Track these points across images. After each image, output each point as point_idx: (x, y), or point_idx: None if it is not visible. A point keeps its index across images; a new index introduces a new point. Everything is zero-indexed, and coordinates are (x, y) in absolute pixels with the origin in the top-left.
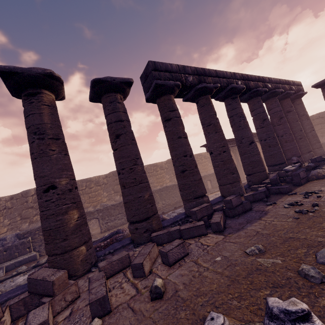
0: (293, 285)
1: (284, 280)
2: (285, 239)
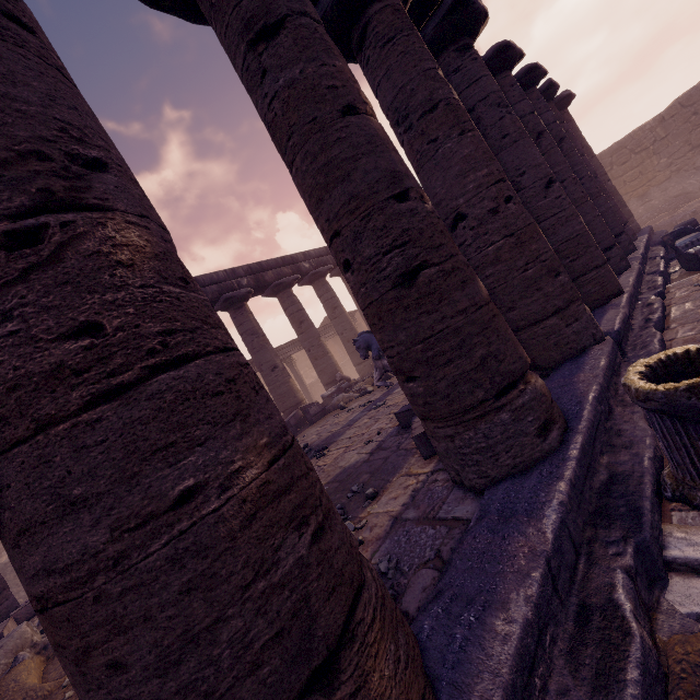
0: None
1: None
2: None
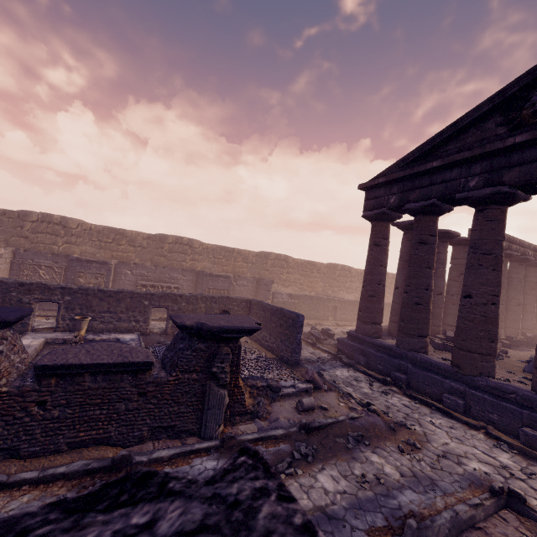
0: None
1: None
2: None
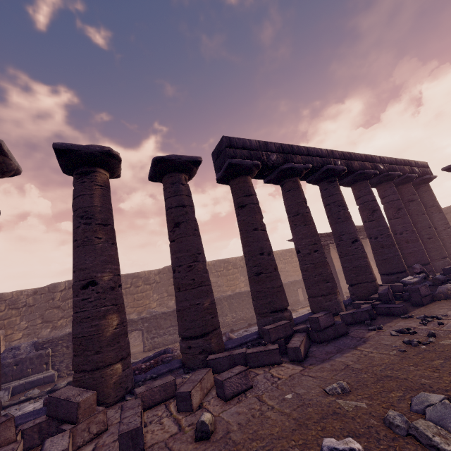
0: (372, 435)
1: (363, 428)
2: (379, 378)
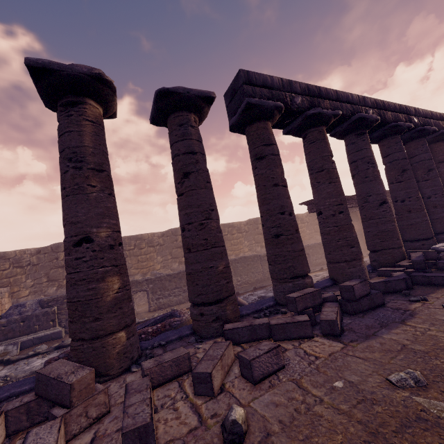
0: None
1: None
2: None
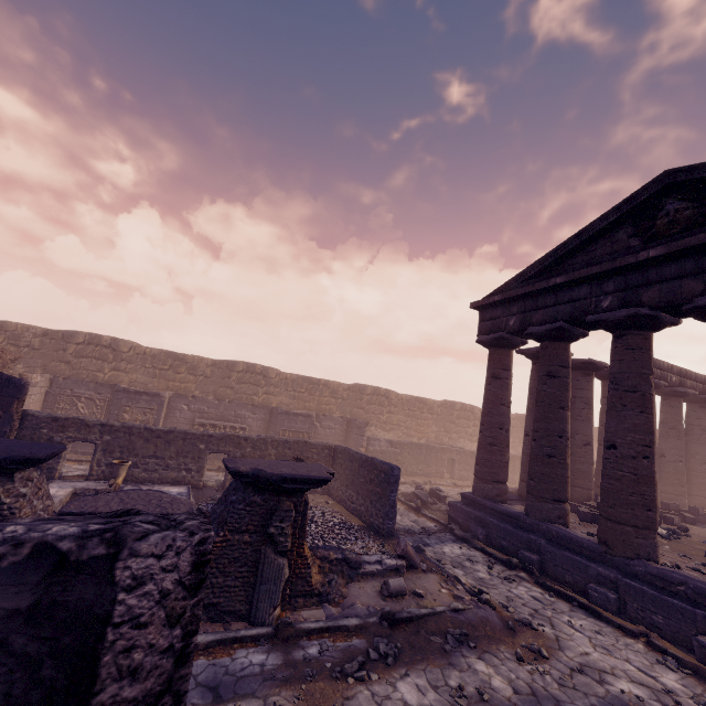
0: None
1: None
2: None
